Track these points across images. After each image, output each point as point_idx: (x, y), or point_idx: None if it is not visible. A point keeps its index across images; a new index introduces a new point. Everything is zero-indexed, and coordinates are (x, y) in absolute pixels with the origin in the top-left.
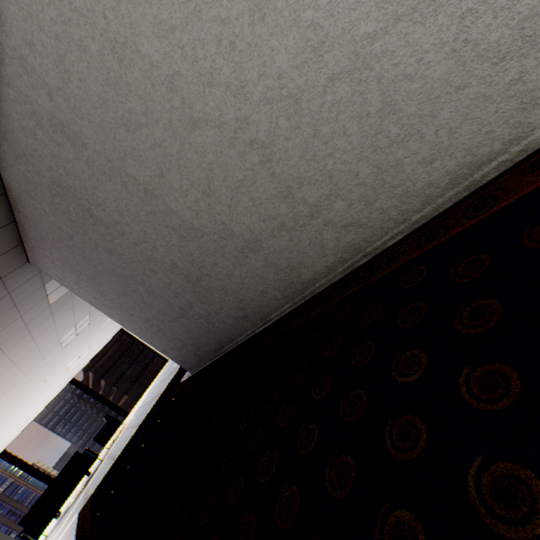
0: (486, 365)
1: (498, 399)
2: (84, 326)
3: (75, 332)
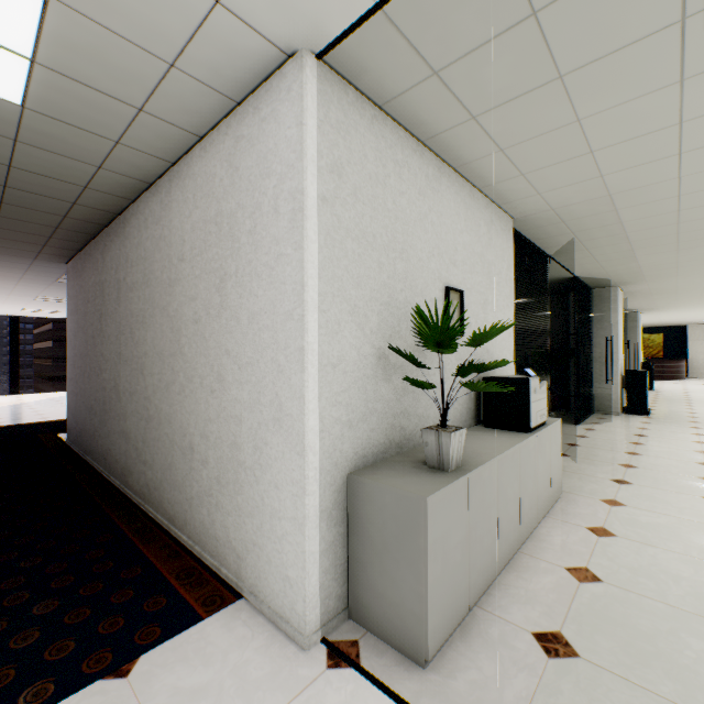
0: (26, 578)
1: (7, 585)
2: None
3: (58, 300)
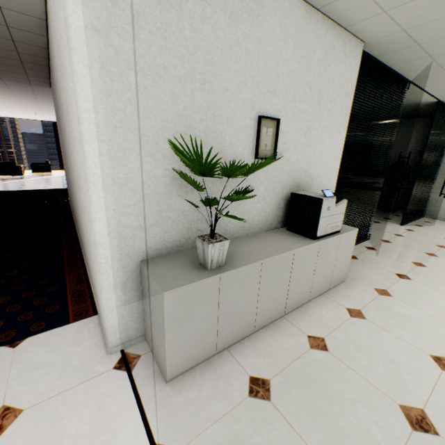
0: (4, 282)
1: None
2: None
3: None
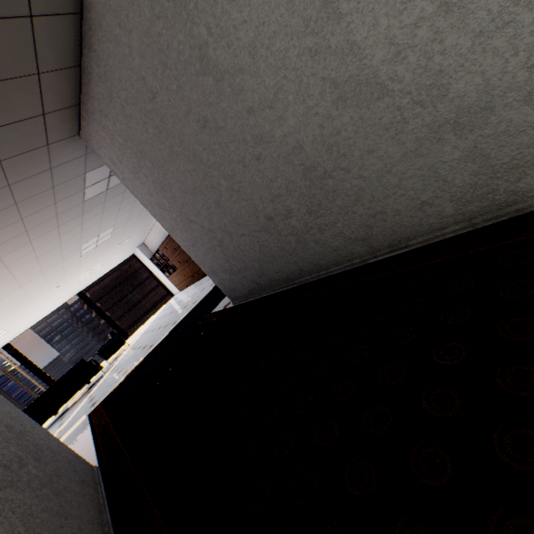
0: None
1: None
2: (105, 239)
3: (96, 243)
